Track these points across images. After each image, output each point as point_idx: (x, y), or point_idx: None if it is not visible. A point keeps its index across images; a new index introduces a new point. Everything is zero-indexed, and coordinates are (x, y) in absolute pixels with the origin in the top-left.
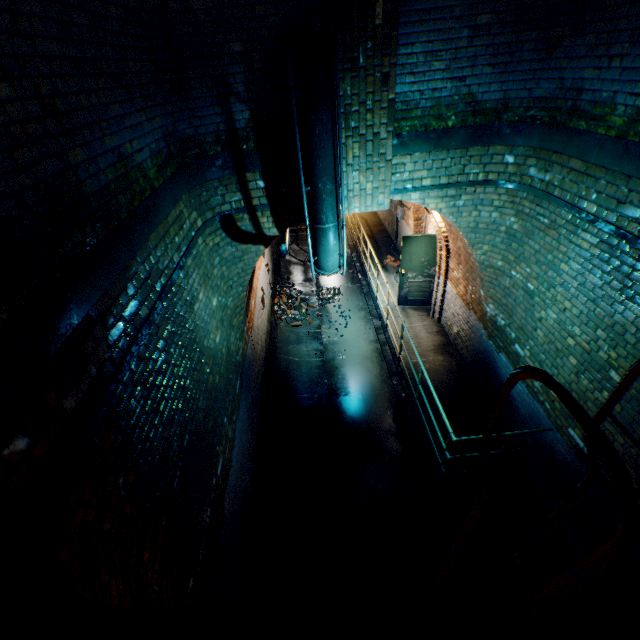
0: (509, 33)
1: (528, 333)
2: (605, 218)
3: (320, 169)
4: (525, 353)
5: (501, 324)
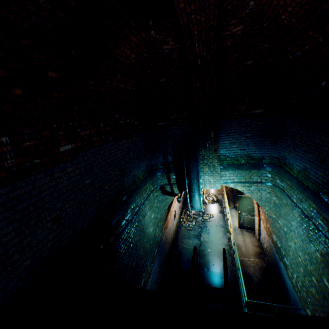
0: (259, 138)
1: (287, 252)
2: (298, 206)
3: (192, 176)
4: (288, 263)
5: (279, 246)
